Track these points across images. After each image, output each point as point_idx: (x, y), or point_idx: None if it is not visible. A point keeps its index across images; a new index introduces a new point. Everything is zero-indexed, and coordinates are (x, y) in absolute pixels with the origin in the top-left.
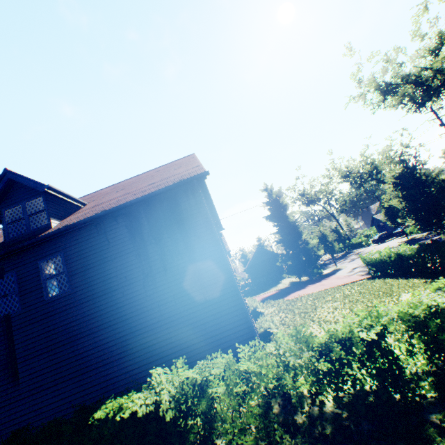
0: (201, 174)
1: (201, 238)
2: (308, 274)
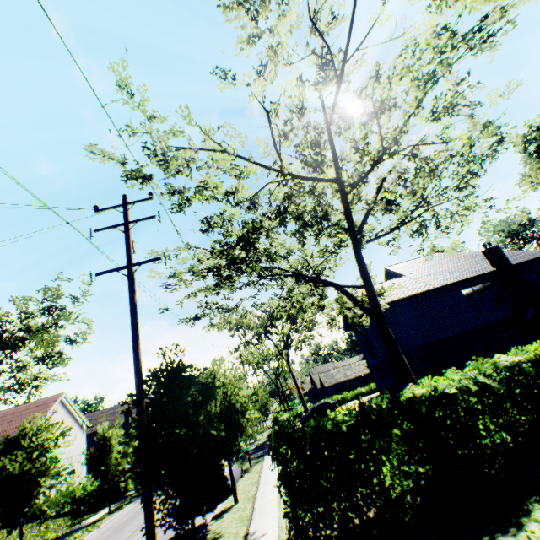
0: None
1: None
2: None
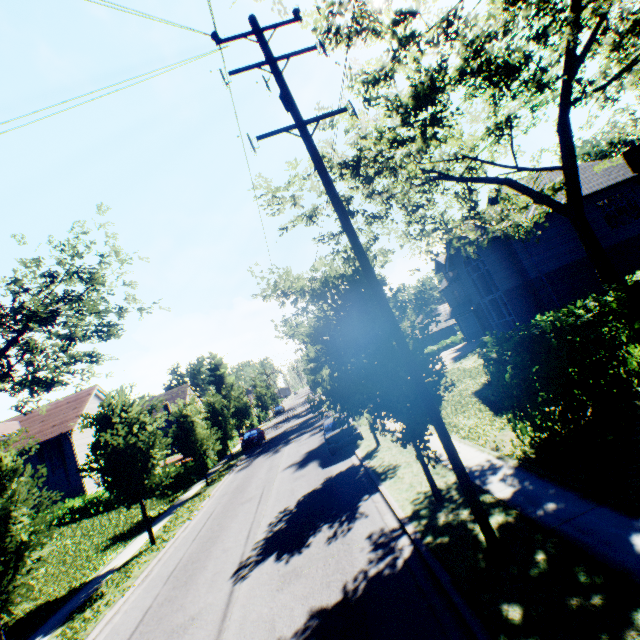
0: (71, 431)
1: (70, 458)
2: (239, 431)
